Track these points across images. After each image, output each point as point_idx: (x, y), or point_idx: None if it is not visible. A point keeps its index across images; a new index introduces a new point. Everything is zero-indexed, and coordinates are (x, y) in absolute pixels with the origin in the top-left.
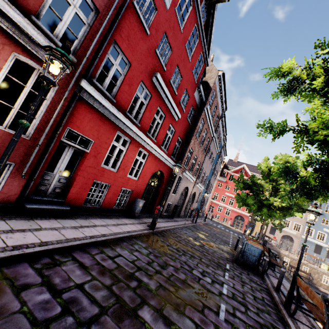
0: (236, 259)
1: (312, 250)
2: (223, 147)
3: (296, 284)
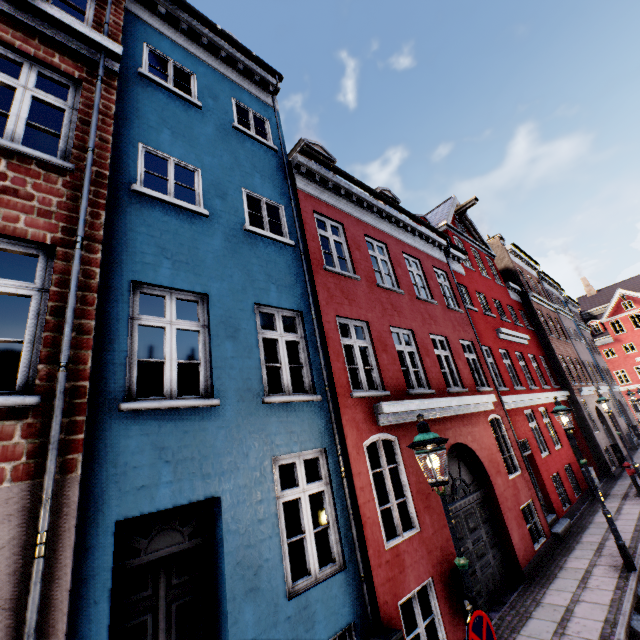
0: None
1: None
2: (566, 300)
3: None
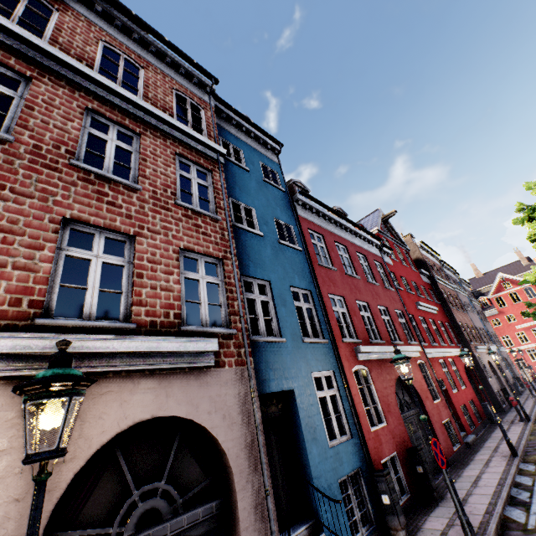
0: None
1: None
2: (461, 281)
3: None
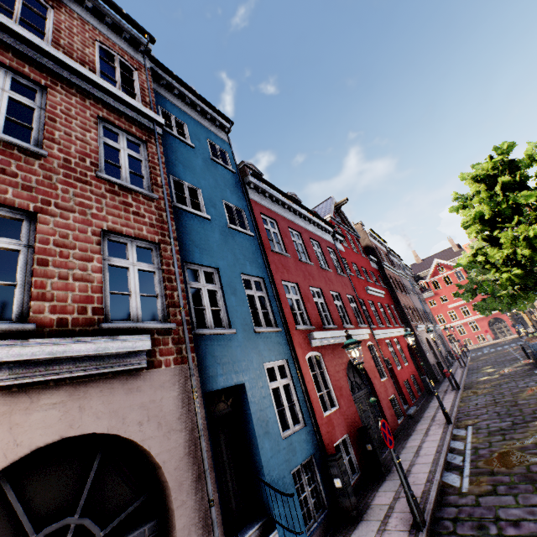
0: (536, 363)
1: None
2: (404, 267)
3: None
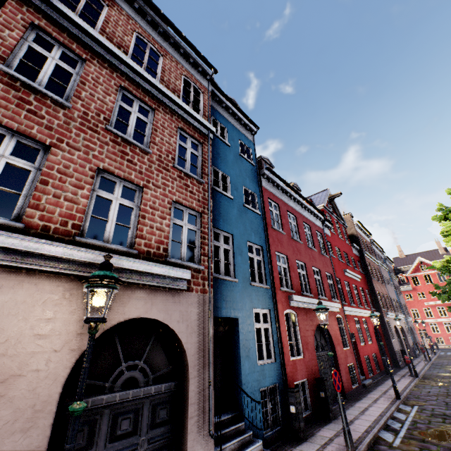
0: None
1: None
2: (385, 259)
3: None
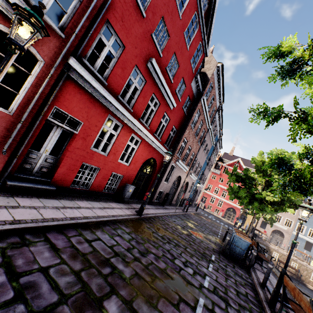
0: (222, 250)
1: (303, 246)
2: (219, 140)
3: (283, 283)
